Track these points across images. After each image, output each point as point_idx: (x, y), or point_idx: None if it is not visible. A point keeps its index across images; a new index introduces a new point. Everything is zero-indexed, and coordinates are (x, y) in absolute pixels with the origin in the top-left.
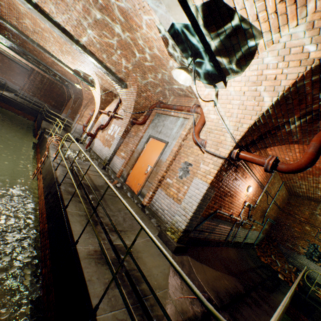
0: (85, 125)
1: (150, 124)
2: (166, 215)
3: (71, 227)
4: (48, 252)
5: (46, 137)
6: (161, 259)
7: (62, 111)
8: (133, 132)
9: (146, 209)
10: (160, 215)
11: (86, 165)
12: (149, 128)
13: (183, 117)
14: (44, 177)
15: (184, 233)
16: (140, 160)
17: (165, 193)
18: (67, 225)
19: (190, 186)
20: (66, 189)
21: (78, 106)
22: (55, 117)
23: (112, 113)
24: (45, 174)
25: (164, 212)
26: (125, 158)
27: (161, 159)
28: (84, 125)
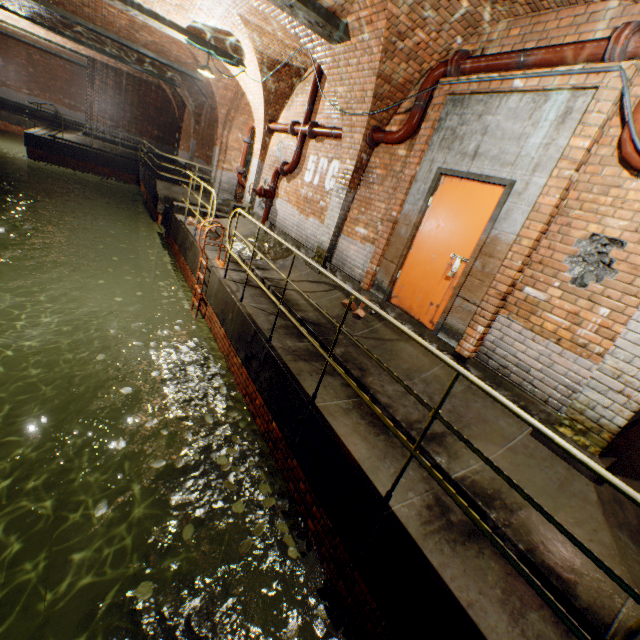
0: (241, 171)
1: (433, 136)
2: (540, 383)
3: (351, 454)
4: (304, 487)
5: (181, 219)
6: (571, 501)
7: (177, 146)
8: (378, 167)
9: (471, 367)
10: (516, 381)
11: (282, 271)
12: (430, 149)
13: (568, 86)
14: (220, 317)
15: (617, 434)
16: (420, 242)
17: (524, 326)
18: (343, 450)
19: (635, 312)
20: (284, 346)
21: (207, 125)
22: (168, 163)
23: (301, 125)
24: (221, 310)
25: (529, 374)
26: (370, 240)
27: (494, 235)
28: (239, 171)
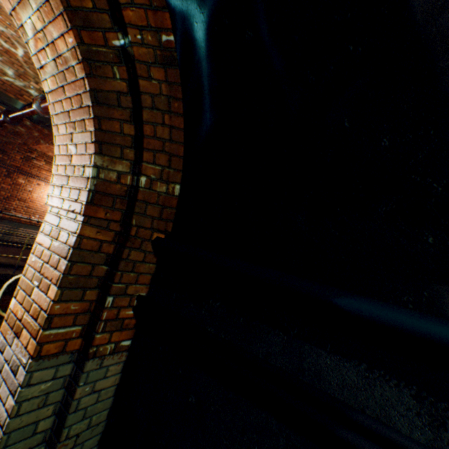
0: None
1: None
2: None
3: None
4: None
5: None
6: None
7: None
8: None
9: None
10: None
11: None
12: None
13: None
14: None
15: None
16: None
17: None
18: None
19: None
20: None
21: None
22: None
23: None
24: None
25: None
26: None
27: None
28: None
